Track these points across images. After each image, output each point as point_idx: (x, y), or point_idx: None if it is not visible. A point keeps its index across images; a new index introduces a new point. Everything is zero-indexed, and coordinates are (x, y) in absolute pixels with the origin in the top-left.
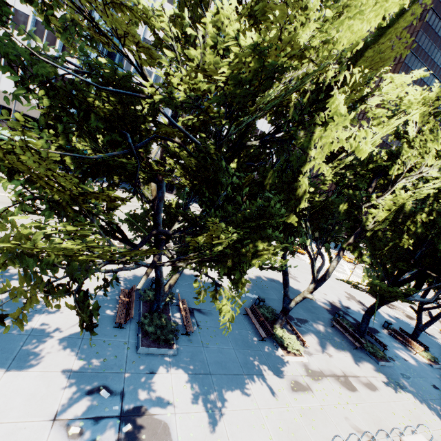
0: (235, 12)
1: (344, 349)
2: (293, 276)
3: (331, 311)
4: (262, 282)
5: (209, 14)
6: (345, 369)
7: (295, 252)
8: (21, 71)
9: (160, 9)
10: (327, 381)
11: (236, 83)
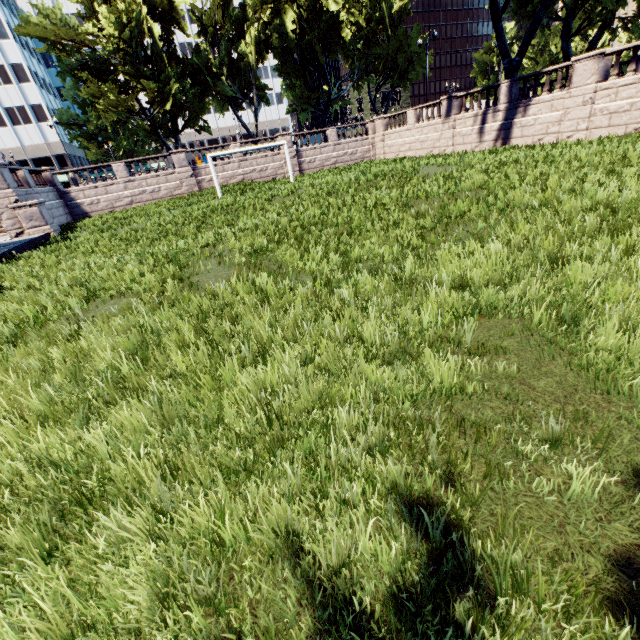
0: (106, 7)
1: None
2: None
3: None
4: None
5: (100, 15)
6: None
7: None
8: (8, 122)
9: (80, 14)
10: None
11: (121, 35)
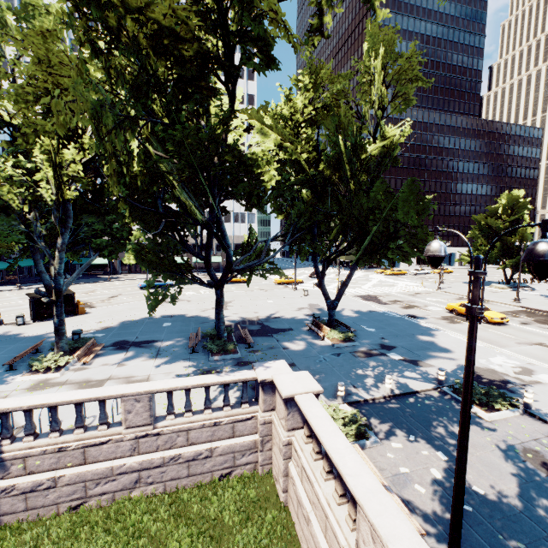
0: None
1: (167, 356)
2: (224, 306)
3: (230, 325)
4: (143, 321)
5: None
6: (122, 374)
7: (290, 284)
8: None
9: None
10: (56, 388)
11: None
